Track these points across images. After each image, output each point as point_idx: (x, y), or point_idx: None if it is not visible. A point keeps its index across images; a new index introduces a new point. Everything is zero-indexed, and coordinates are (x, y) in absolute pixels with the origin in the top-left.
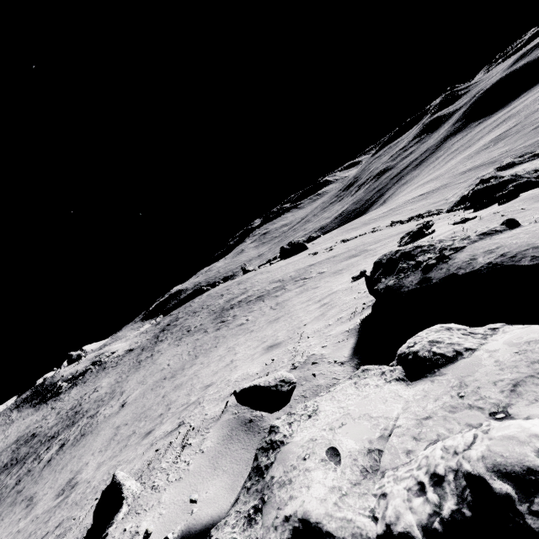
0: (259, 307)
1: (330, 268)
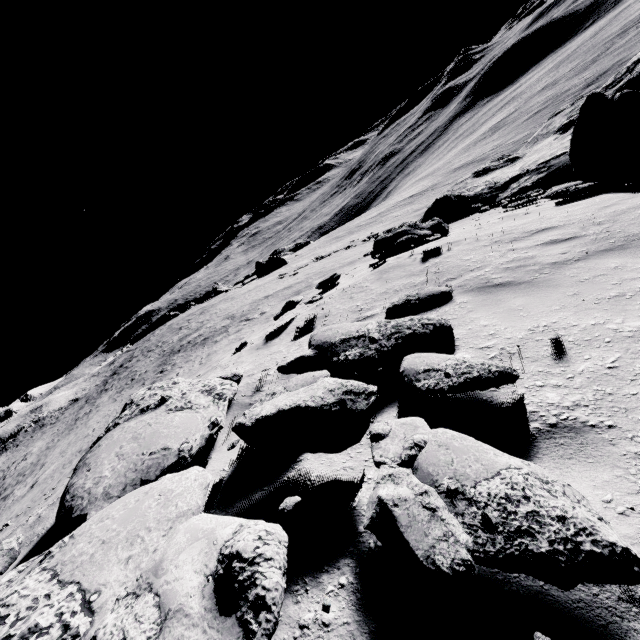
0: (195, 357)
1: (272, 307)
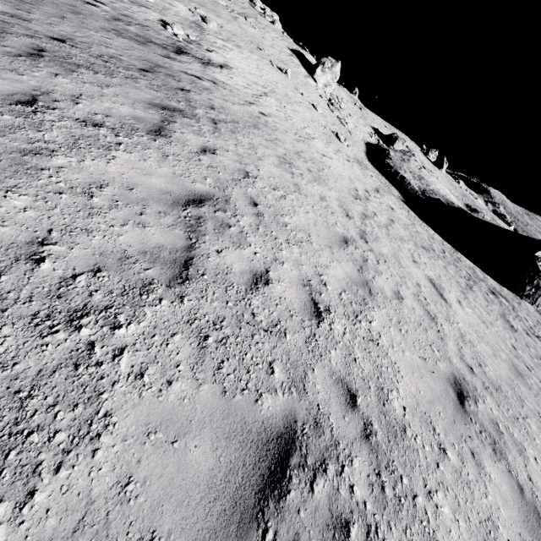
0: None
1: None
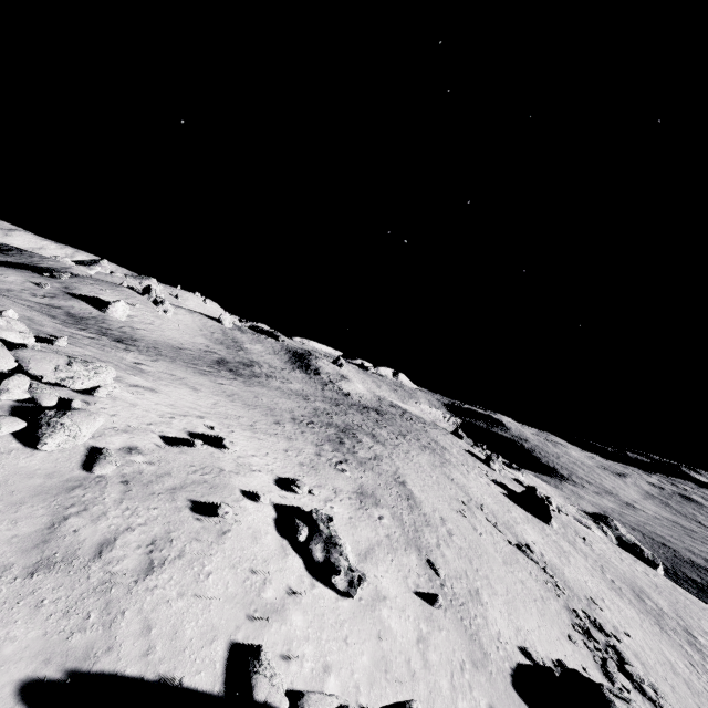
0: (304, 435)
1: (349, 476)
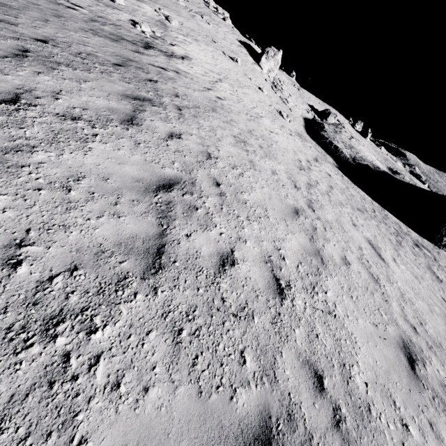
0: None
1: None
